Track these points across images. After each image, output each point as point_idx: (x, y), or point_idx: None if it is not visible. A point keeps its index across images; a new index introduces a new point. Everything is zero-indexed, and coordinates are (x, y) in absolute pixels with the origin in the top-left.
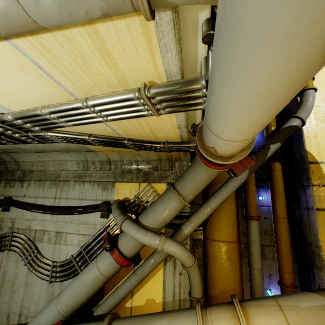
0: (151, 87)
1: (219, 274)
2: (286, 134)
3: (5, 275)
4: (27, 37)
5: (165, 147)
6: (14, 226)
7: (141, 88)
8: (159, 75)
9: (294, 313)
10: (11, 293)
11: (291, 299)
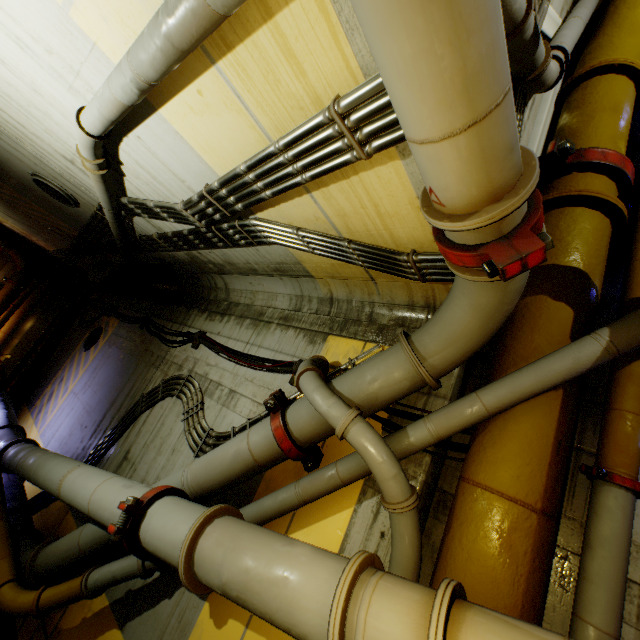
0: (342, 97)
1: (463, 565)
2: None
3: (161, 428)
4: (227, 56)
5: (409, 261)
6: (194, 369)
7: (331, 102)
8: (356, 79)
9: None
10: (156, 454)
11: None
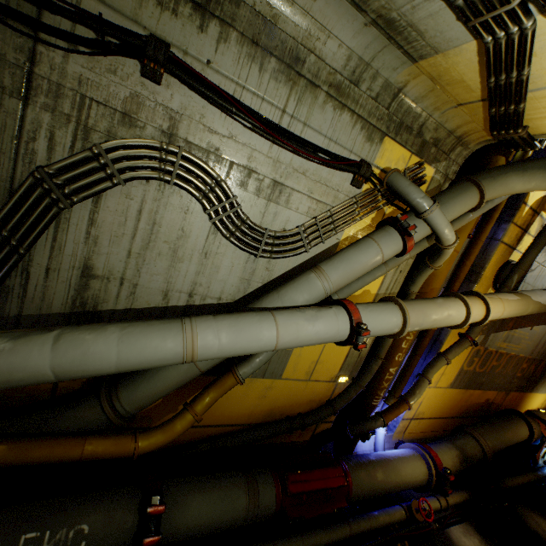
0: None
1: (438, 276)
2: None
3: (154, 230)
4: None
5: (518, 133)
6: (178, 133)
7: None
8: None
9: (507, 302)
10: (171, 262)
11: (503, 296)
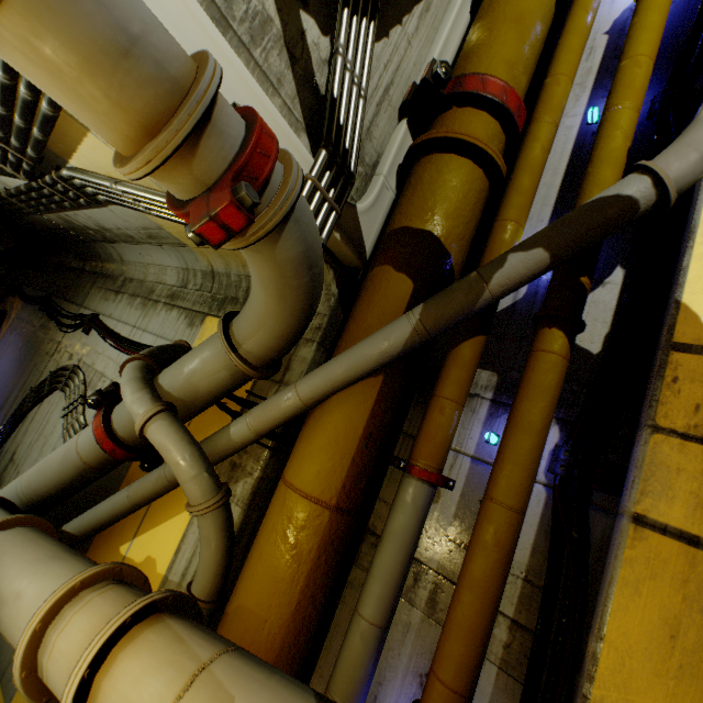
0: None
1: (254, 565)
2: (577, 224)
3: (46, 426)
4: None
5: None
6: (83, 358)
7: None
8: None
9: None
10: (39, 455)
11: (244, 677)
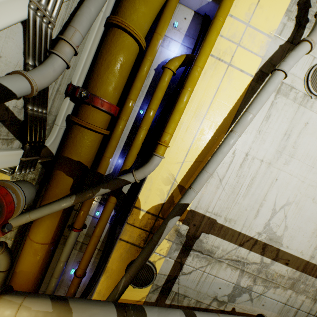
0: None
1: (24, 261)
2: (118, 185)
3: None
4: None
5: None
6: None
7: None
8: None
9: (24, 312)
10: None
11: (32, 302)
